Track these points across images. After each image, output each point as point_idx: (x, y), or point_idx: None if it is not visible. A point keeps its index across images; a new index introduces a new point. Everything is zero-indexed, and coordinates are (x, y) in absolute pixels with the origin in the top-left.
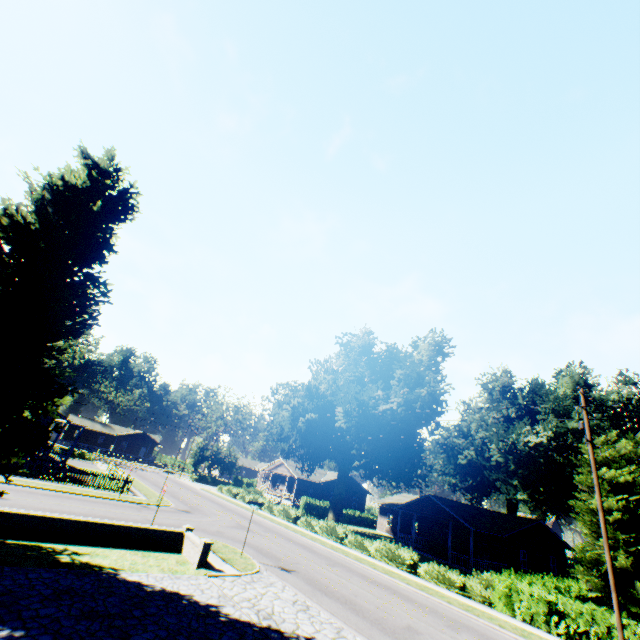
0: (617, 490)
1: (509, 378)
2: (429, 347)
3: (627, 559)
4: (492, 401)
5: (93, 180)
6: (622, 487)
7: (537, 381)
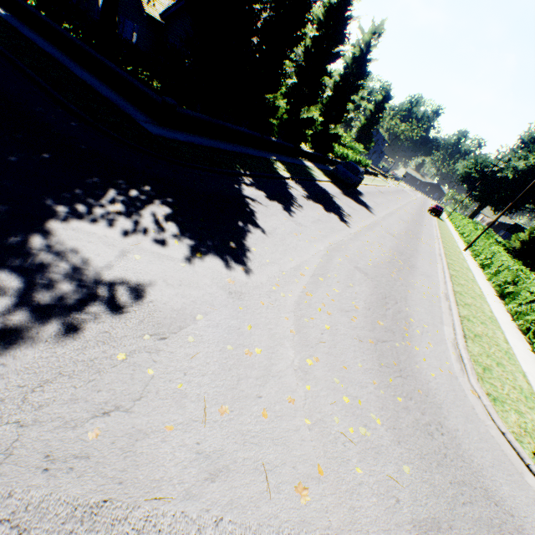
0: None
1: None
2: None
3: (526, 238)
4: None
5: (383, 96)
6: None
7: None
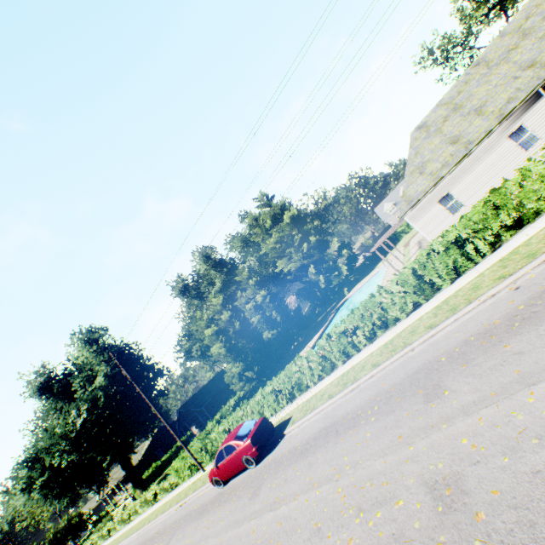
0: (221, 332)
1: (182, 282)
2: (83, 345)
3: (241, 364)
4: (186, 303)
5: None
6: (221, 330)
7: (194, 271)
